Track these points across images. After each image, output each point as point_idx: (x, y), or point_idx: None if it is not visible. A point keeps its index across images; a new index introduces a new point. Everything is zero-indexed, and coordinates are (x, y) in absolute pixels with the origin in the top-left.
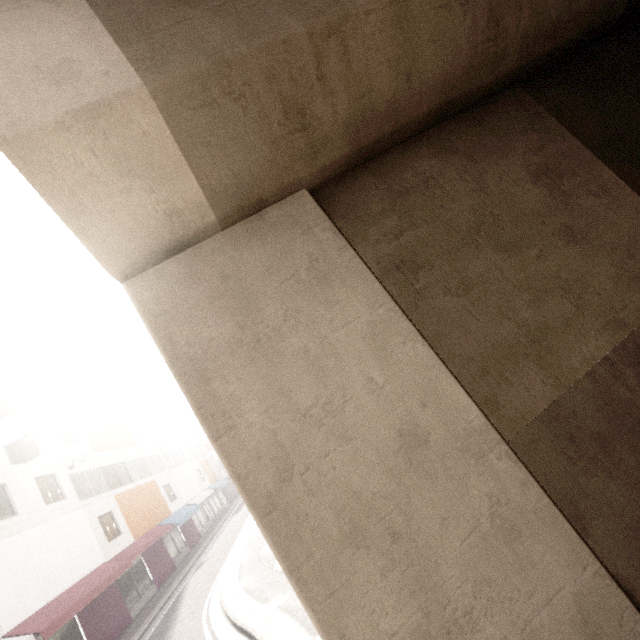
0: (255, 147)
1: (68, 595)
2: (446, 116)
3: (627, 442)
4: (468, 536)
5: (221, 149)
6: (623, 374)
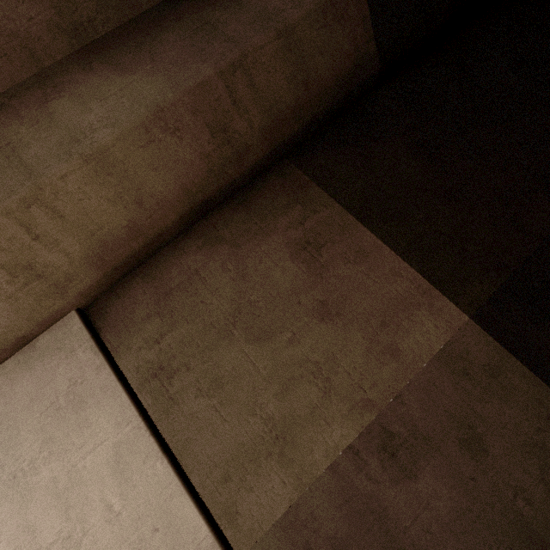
0: None
1: None
2: (211, 208)
3: (365, 544)
4: None
5: None
6: (367, 463)
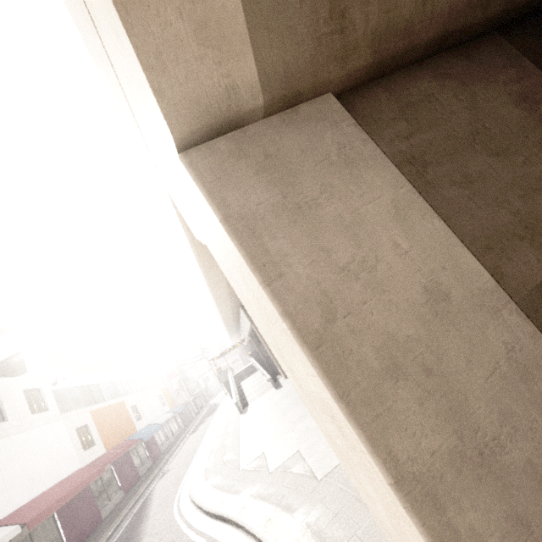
0: (303, 40)
1: (49, 494)
2: (442, 48)
3: None
4: (490, 375)
5: (278, 36)
6: None
